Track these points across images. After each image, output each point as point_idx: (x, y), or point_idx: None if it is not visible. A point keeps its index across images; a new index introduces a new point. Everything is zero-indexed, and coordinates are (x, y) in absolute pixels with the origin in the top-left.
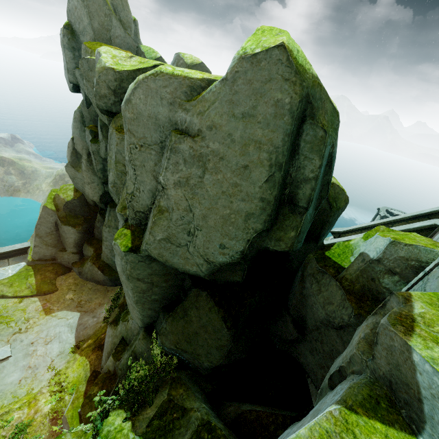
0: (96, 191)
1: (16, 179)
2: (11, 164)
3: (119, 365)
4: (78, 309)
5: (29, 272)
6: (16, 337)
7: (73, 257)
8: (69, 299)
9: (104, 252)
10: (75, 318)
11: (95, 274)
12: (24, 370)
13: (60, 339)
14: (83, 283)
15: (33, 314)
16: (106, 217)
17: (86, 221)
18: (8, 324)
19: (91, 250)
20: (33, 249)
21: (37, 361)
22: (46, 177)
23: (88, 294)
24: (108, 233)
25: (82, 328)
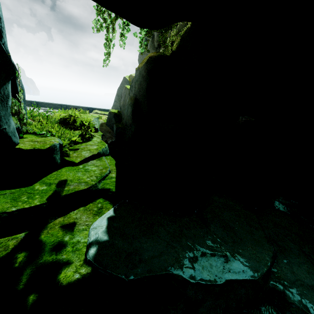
0: None
1: None
2: None
3: None
4: None
5: None
6: None
7: None
8: None
9: None
10: None
11: None
12: None
13: None
14: None
15: None
16: None
17: None
18: None
19: None
20: (113, 103)
21: None
22: None
23: None
24: None
25: None
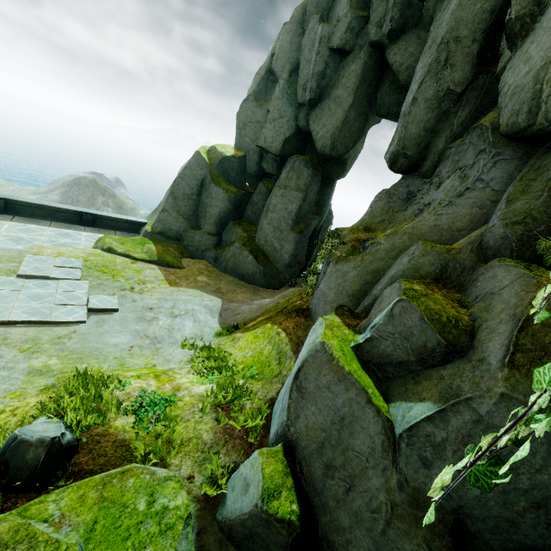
0: (281, 132)
1: (111, 212)
2: (111, 197)
3: (459, 256)
4: (218, 295)
5: (146, 241)
6: (126, 294)
7: (208, 240)
8: (202, 281)
9: (263, 231)
10: (215, 302)
11: (242, 261)
12: (137, 336)
13: (195, 318)
14: (219, 273)
15: (151, 279)
16: (283, 175)
17: (240, 192)
18: (115, 277)
19: (238, 232)
20: (159, 214)
21: (158, 333)
22: (144, 217)
23: (228, 285)
24: (280, 198)
25: (231, 313)
